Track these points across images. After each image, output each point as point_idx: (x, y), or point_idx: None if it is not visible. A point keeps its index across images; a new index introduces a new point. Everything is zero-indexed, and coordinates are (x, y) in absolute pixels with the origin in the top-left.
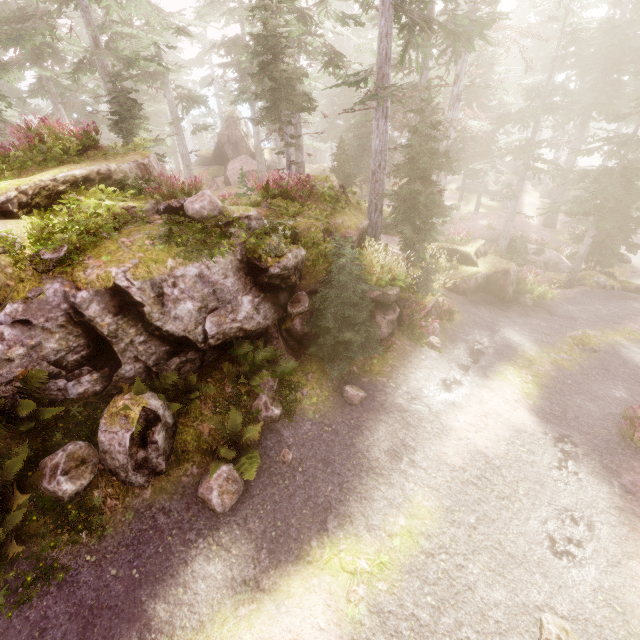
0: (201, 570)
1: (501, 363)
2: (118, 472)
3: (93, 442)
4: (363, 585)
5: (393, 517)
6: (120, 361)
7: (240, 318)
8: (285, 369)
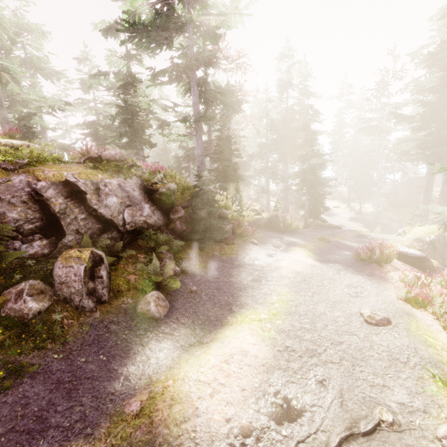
0: (156, 347)
1: (291, 247)
2: (73, 298)
3: (47, 282)
4: (268, 323)
5: (270, 297)
6: (65, 232)
7: (144, 215)
8: (177, 245)
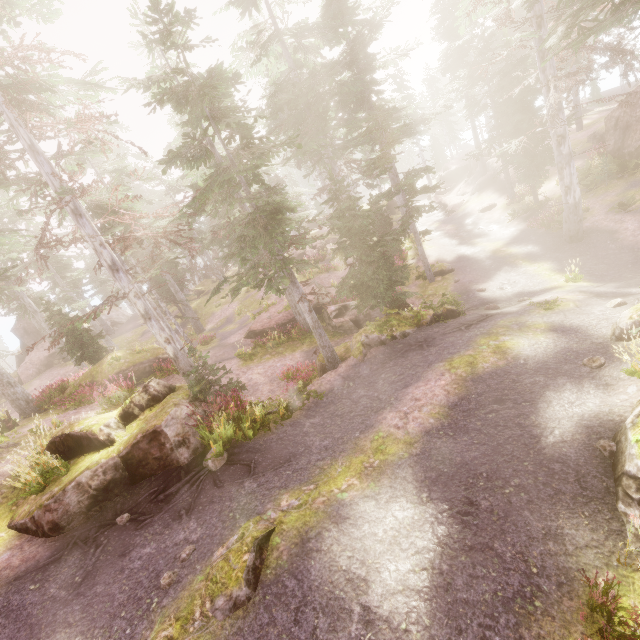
0: None
1: None
2: None
3: None
4: None
5: None
6: None
7: None
8: None
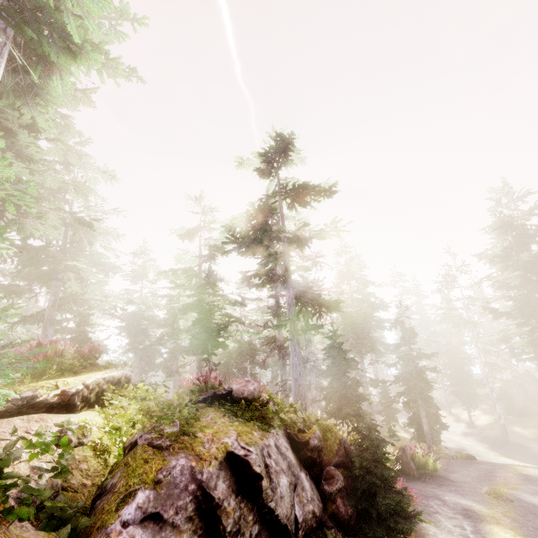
0: None
1: (481, 524)
2: None
3: None
4: None
5: None
6: None
7: (309, 497)
8: None
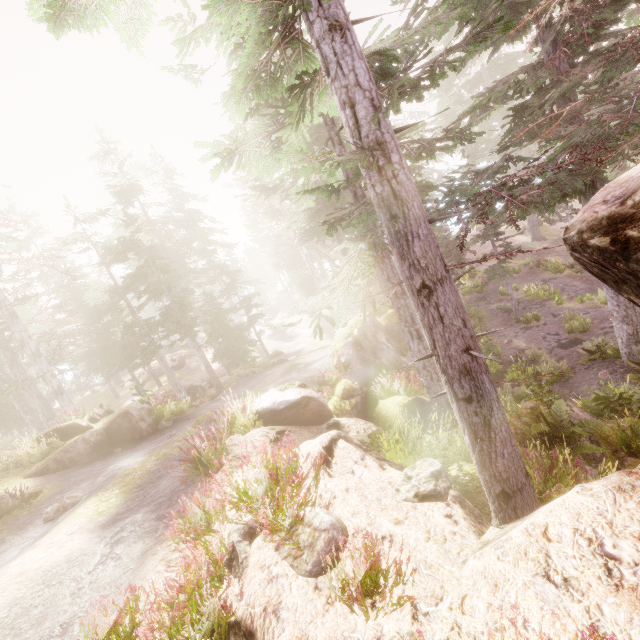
0: None
1: (82, 503)
2: None
3: None
4: None
5: None
6: None
7: None
8: None
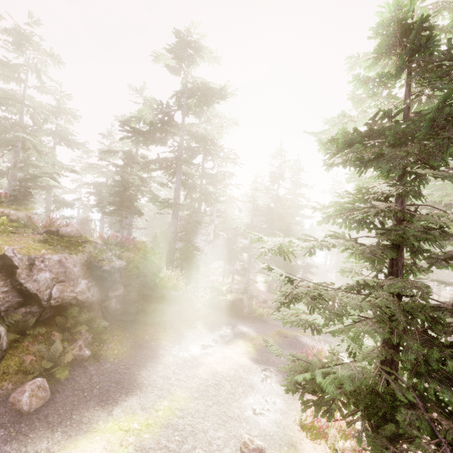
0: None
1: (236, 339)
2: None
3: None
4: (133, 436)
5: (160, 402)
6: None
7: (77, 291)
8: (100, 325)
